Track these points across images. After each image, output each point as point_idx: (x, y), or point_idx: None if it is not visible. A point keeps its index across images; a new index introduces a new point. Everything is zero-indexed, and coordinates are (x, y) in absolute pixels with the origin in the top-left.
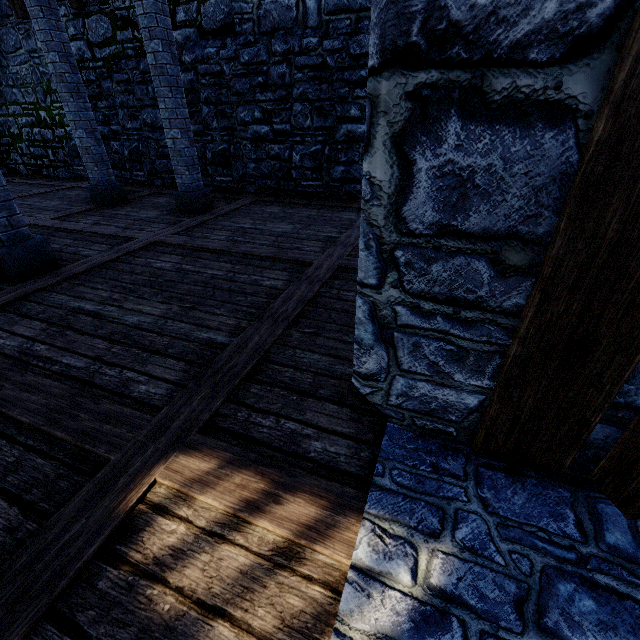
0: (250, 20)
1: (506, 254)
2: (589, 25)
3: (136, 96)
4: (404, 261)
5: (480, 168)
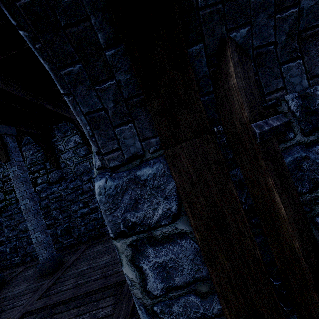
0: (71, 173)
1: (199, 288)
2: (174, 212)
3: (16, 219)
4: (159, 311)
5: (168, 260)
